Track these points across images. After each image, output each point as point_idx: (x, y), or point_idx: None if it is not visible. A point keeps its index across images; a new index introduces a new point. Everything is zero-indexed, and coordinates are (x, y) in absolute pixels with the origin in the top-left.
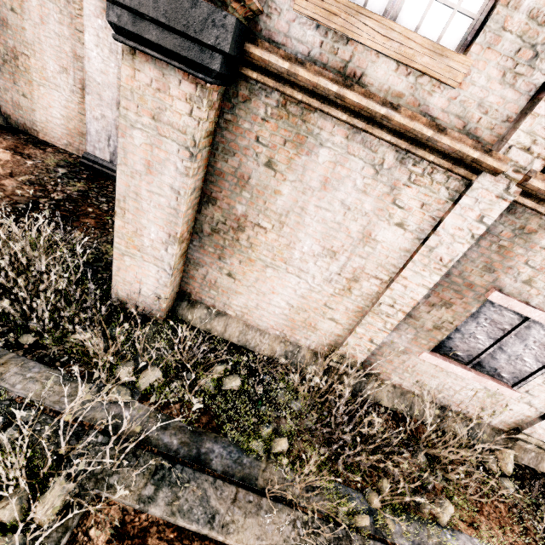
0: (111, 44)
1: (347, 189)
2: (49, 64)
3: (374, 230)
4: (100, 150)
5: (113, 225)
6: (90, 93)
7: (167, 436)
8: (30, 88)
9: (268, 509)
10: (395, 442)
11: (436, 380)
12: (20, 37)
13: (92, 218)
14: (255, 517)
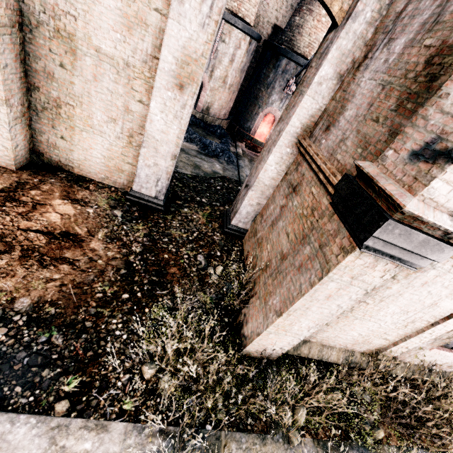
0: (177, 111)
1: (436, 286)
2: (97, 114)
3: (440, 302)
4: (146, 188)
5: (190, 268)
6: (146, 146)
7: None
8: (70, 132)
9: None
10: (428, 410)
11: (432, 358)
12: (66, 89)
13: (173, 266)
14: None
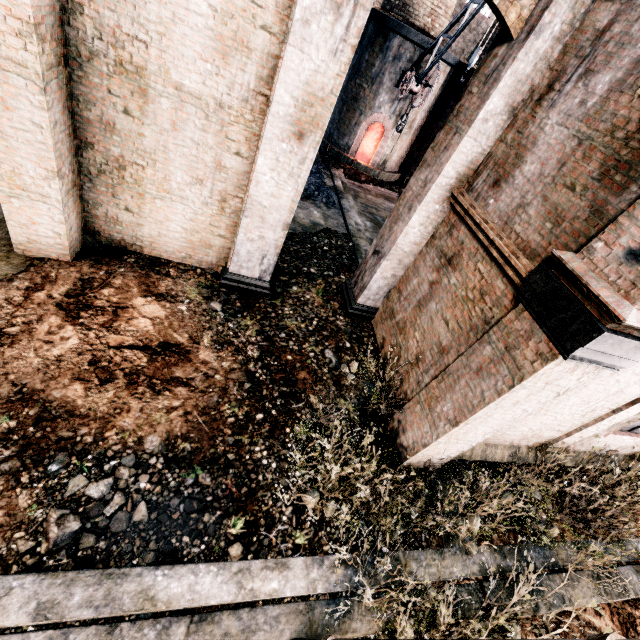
0: (293, 168)
1: (626, 374)
2: (176, 175)
3: (627, 389)
4: (247, 269)
5: (320, 369)
6: (250, 216)
7: (509, 561)
8: (138, 201)
9: (576, 578)
10: None
11: (606, 443)
12: (132, 144)
13: (301, 369)
14: (576, 587)
